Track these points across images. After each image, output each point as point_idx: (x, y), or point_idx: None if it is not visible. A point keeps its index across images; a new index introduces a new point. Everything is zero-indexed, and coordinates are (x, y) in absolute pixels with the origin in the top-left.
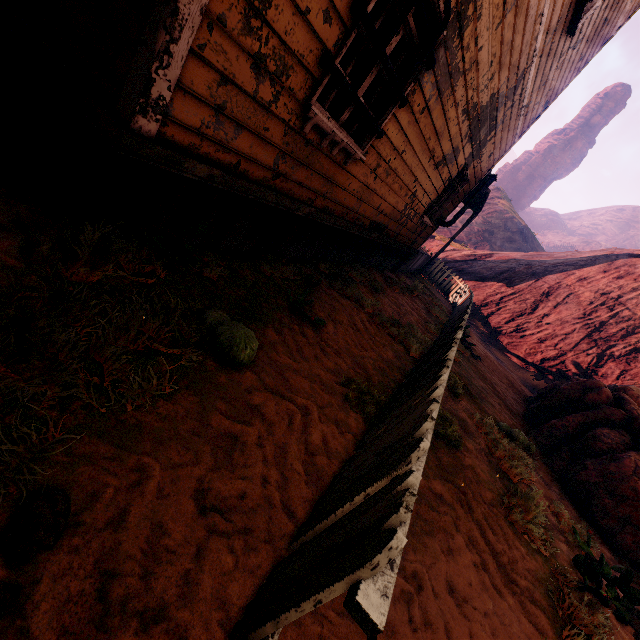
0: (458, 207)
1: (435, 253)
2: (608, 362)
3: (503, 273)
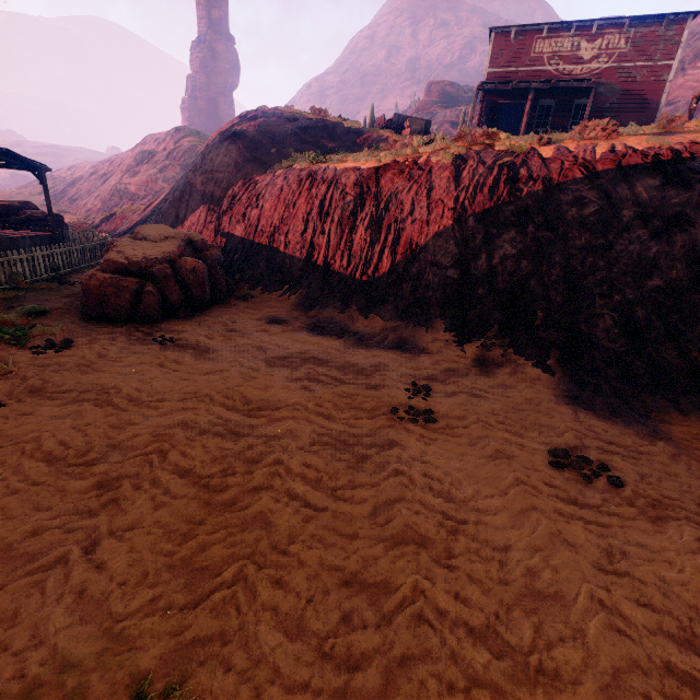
0: (152, 169)
1: (120, 227)
2: (223, 218)
3: (158, 205)
